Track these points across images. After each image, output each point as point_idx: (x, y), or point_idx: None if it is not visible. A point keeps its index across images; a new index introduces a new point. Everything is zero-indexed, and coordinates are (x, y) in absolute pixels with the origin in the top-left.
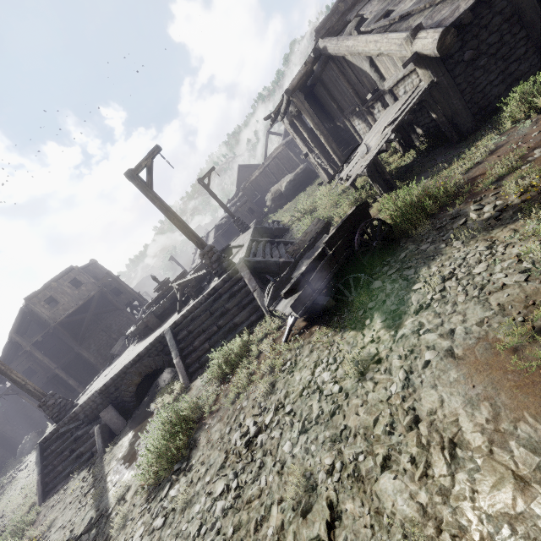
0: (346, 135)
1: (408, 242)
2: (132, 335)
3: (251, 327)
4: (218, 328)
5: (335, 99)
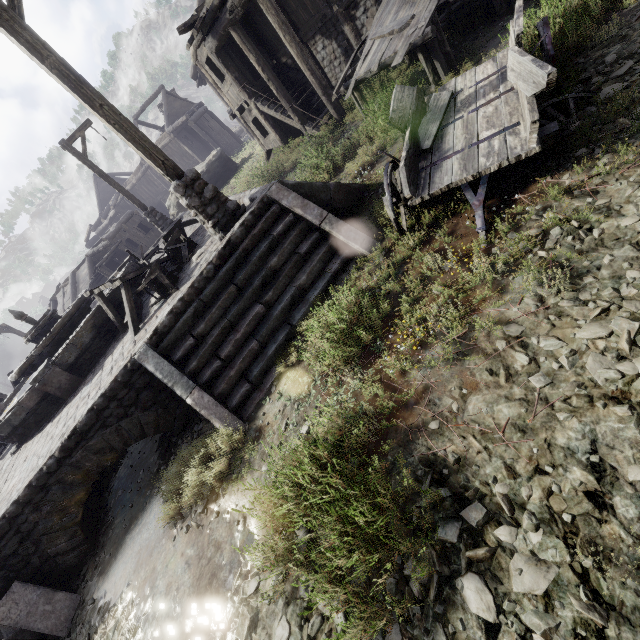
0: (298, 75)
1: (592, 54)
2: (3, 431)
3: (333, 285)
4: (266, 308)
5: (285, 9)
